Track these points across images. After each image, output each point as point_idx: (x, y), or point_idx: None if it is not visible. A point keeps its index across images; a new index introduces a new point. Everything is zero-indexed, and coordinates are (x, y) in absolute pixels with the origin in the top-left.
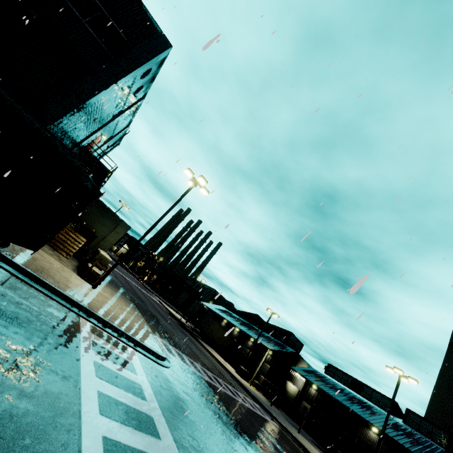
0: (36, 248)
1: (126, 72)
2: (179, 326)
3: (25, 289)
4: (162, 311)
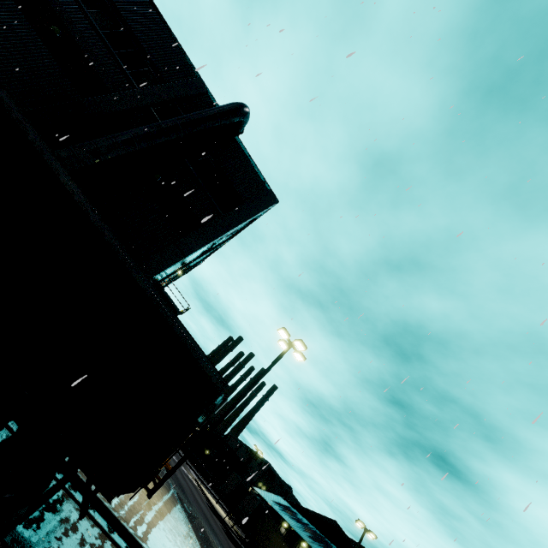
0: (136, 488)
1: (232, 226)
2: (225, 536)
3: (95, 538)
4: (203, 505)
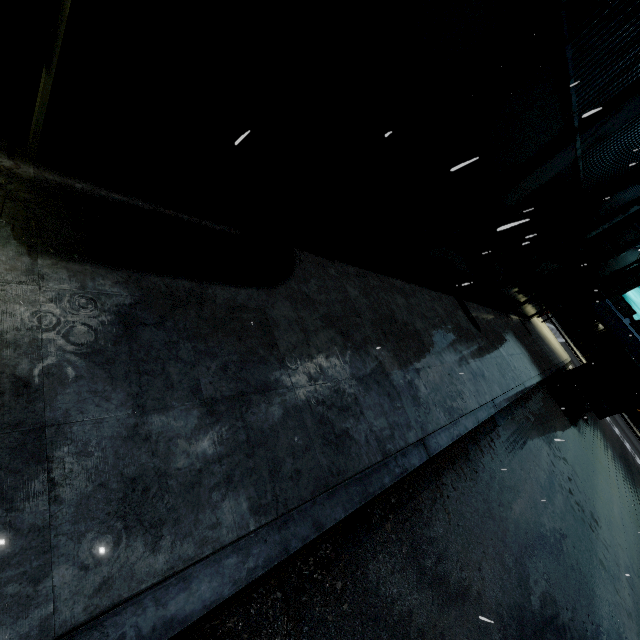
0: None
1: None
2: None
3: None
4: None
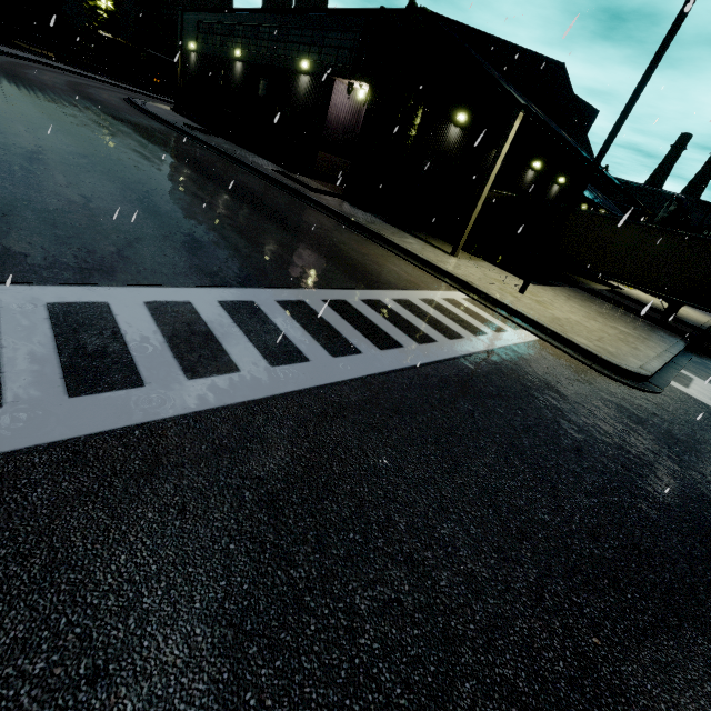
0: None
1: None
2: None
3: None
4: None
